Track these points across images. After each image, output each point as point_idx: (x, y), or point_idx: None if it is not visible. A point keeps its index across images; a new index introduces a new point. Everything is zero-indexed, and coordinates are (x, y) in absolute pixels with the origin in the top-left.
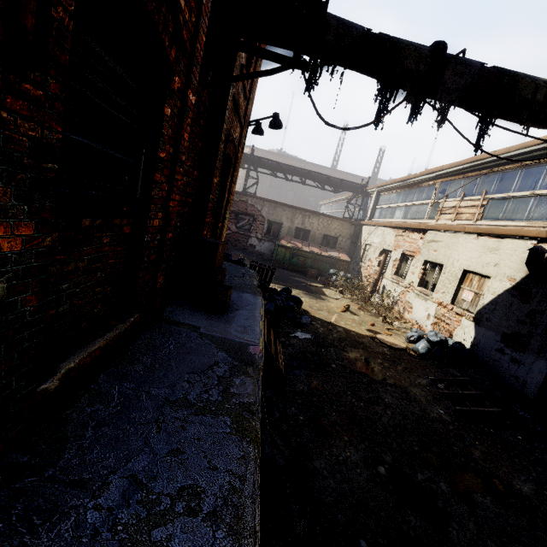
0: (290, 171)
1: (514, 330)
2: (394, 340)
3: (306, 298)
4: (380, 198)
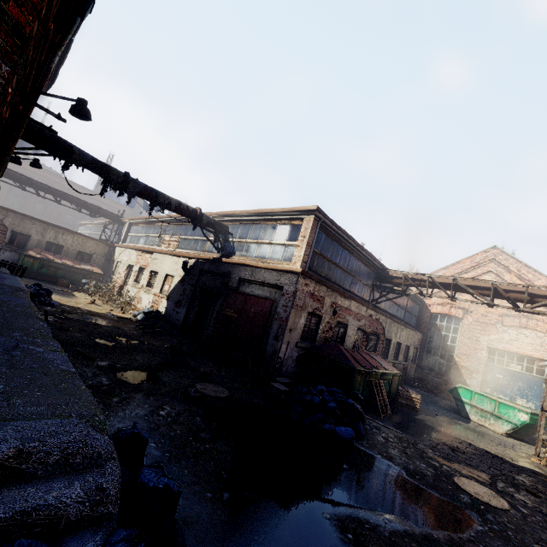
0: (43, 188)
1: (179, 299)
2: (124, 315)
3: (56, 296)
4: (132, 228)
